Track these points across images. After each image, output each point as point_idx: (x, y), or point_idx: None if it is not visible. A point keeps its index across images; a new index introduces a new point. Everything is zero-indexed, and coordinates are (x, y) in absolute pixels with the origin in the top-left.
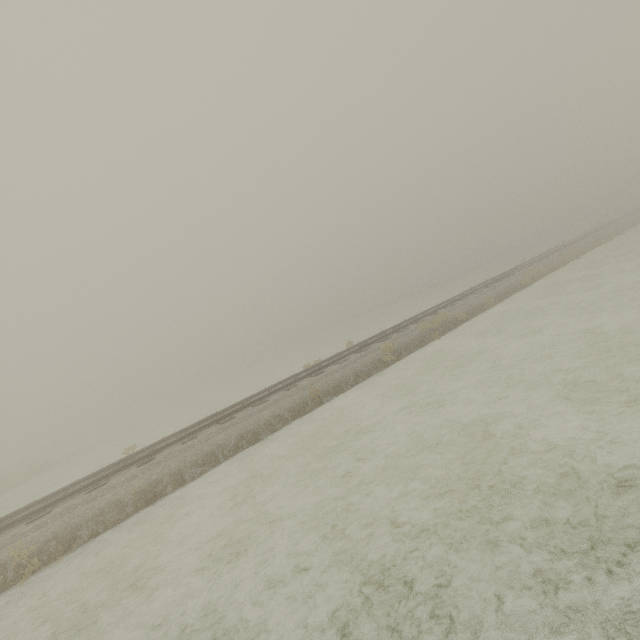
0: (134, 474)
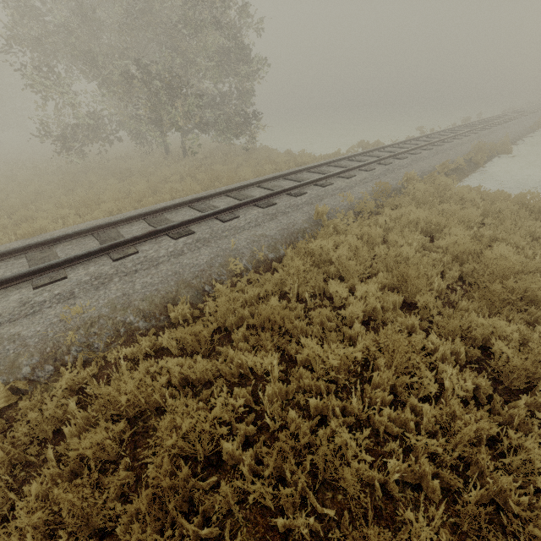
0: (488, 133)
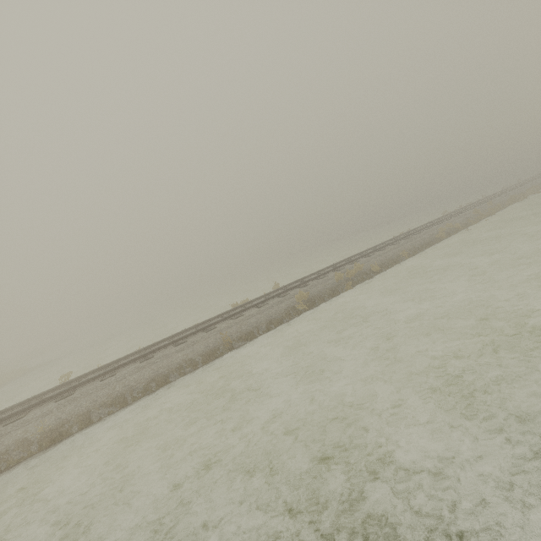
0: (49, 410)
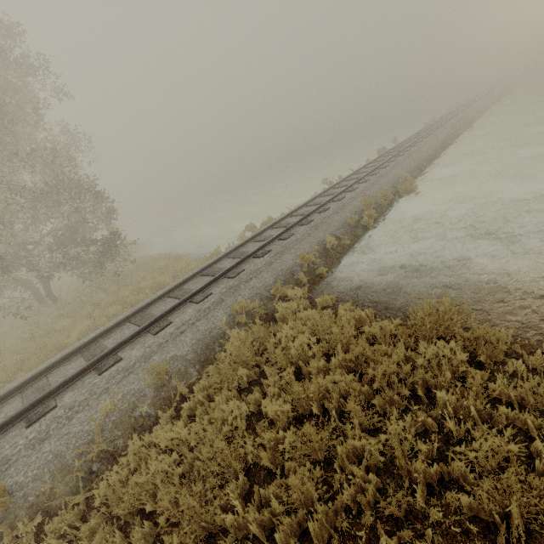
0: (392, 168)
